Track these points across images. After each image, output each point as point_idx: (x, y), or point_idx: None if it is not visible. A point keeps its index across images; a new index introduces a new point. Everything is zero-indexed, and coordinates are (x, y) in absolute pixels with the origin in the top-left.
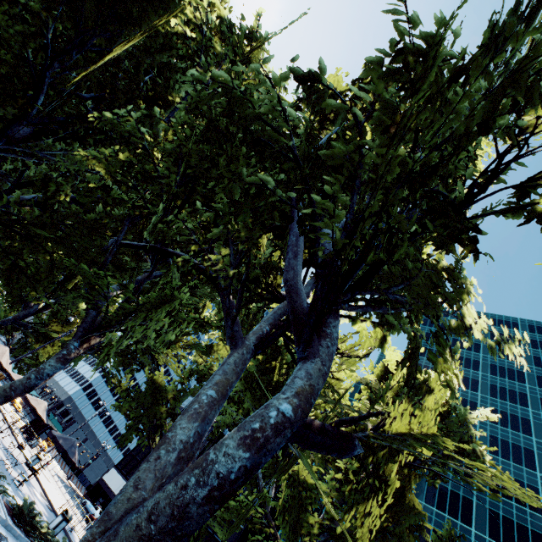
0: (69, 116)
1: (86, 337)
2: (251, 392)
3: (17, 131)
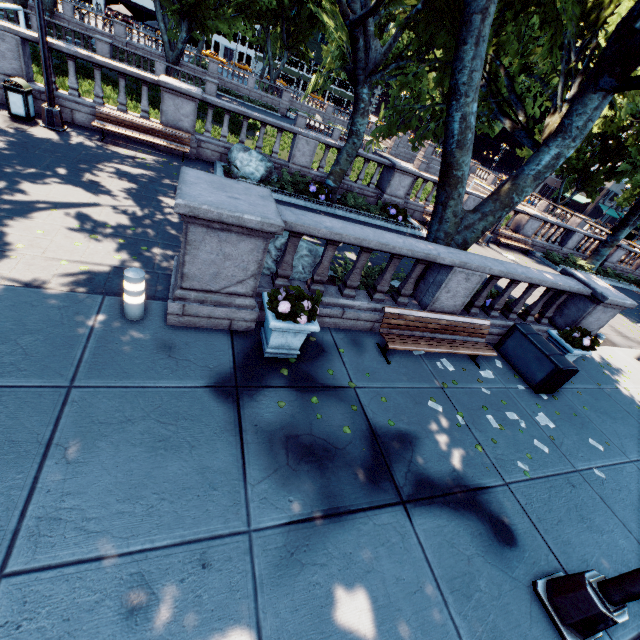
0: None
1: None
2: None
3: None
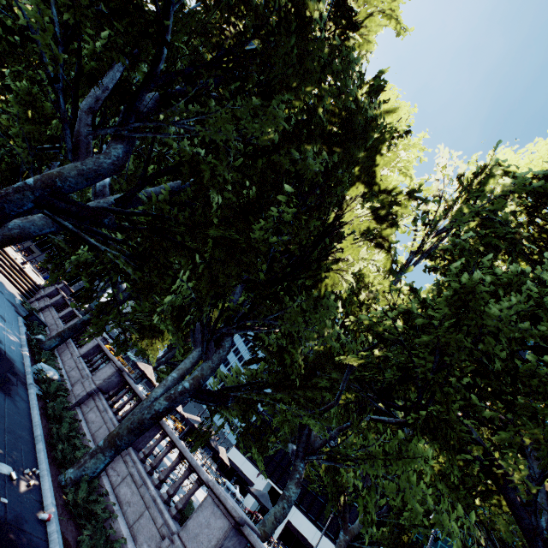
0: (279, 273)
1: (309, 459)
2: (453, 492)
3: (237, 296)
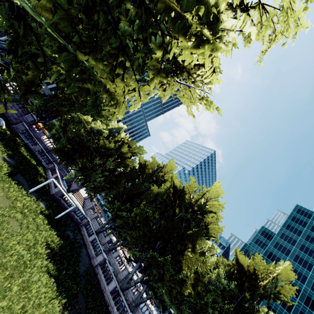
0: None
1: None
2: None
3: None
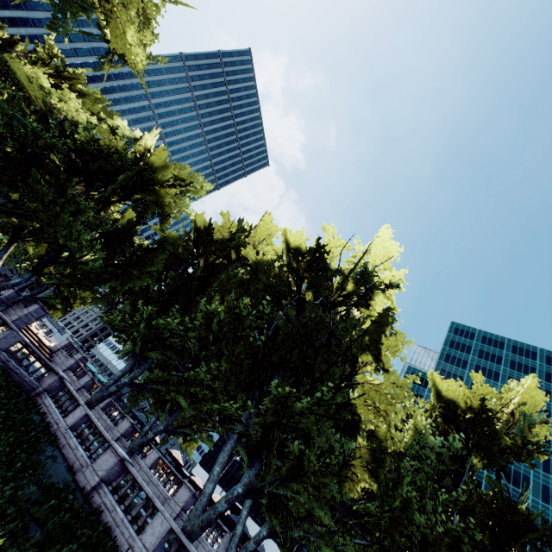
0: None
1: None
2: None
3: None
